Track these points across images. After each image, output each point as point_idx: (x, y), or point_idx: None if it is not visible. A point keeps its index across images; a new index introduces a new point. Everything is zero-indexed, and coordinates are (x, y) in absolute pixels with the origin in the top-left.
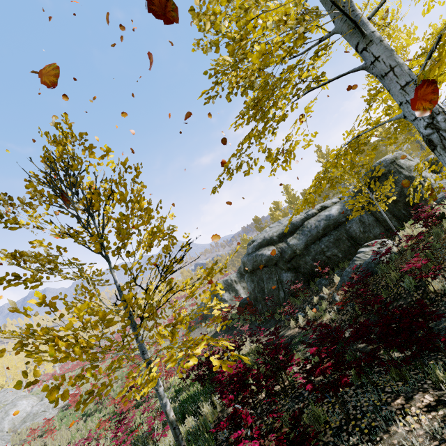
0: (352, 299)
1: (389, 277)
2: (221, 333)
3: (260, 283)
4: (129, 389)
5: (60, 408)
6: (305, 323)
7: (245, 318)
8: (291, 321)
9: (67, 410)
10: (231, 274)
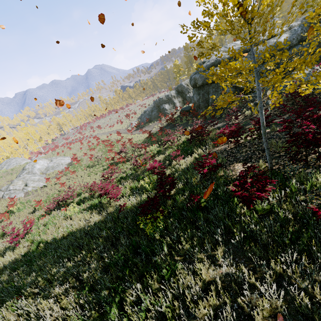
0: (288, 101)
1: (318, 88)
2: (168, 128)
3: (205, 96)
4: (120, 152)
5: (67, 164)
6: (243, 117)
7: (188, 119)
8: (233, 117)
9: (73, 165)
10: (171, 91)
